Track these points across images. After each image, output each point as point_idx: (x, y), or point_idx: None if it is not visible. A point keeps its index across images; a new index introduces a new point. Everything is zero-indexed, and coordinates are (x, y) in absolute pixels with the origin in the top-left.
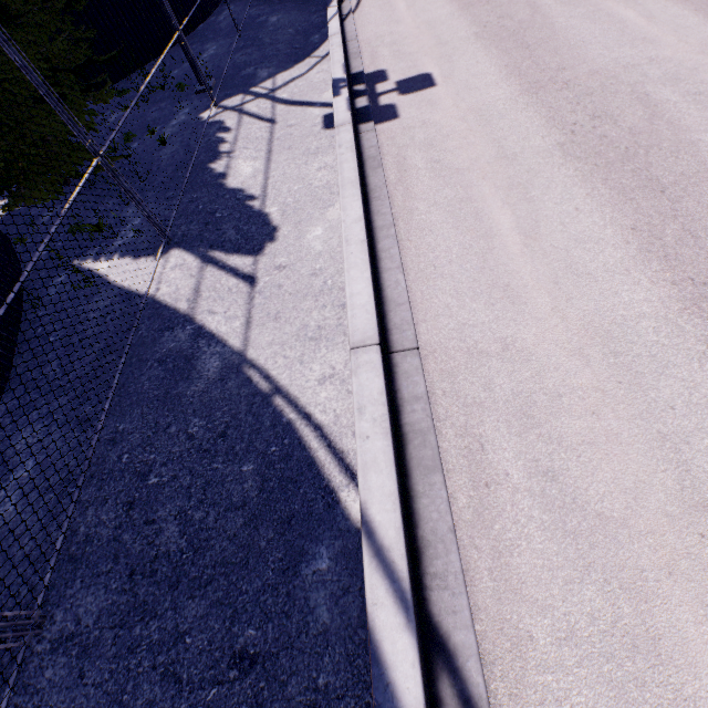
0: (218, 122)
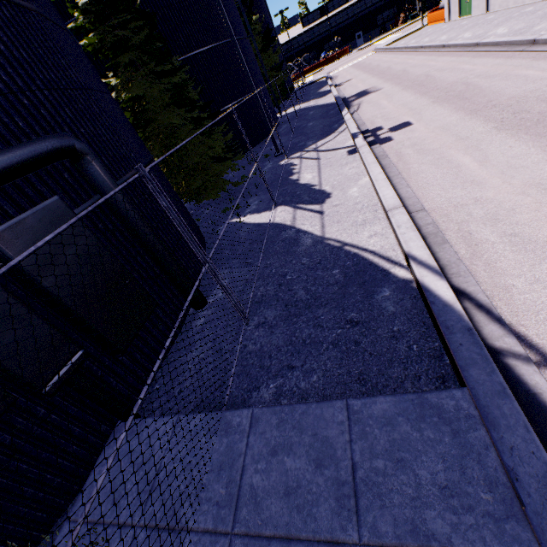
0: (290, 163)
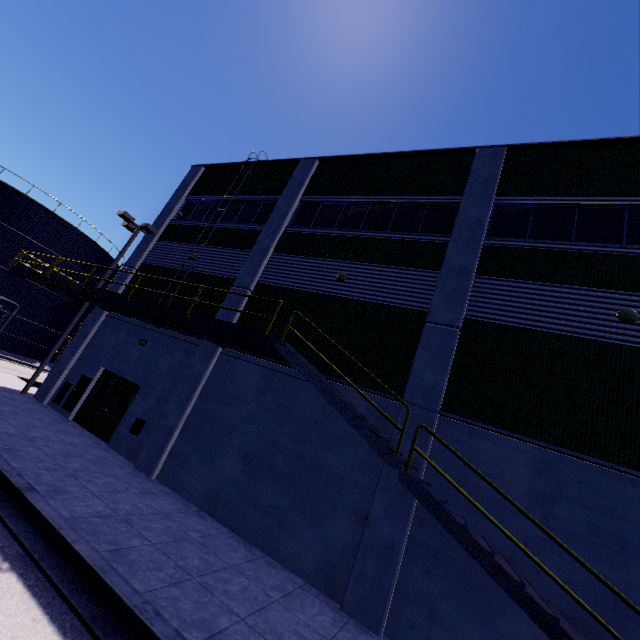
0: None
